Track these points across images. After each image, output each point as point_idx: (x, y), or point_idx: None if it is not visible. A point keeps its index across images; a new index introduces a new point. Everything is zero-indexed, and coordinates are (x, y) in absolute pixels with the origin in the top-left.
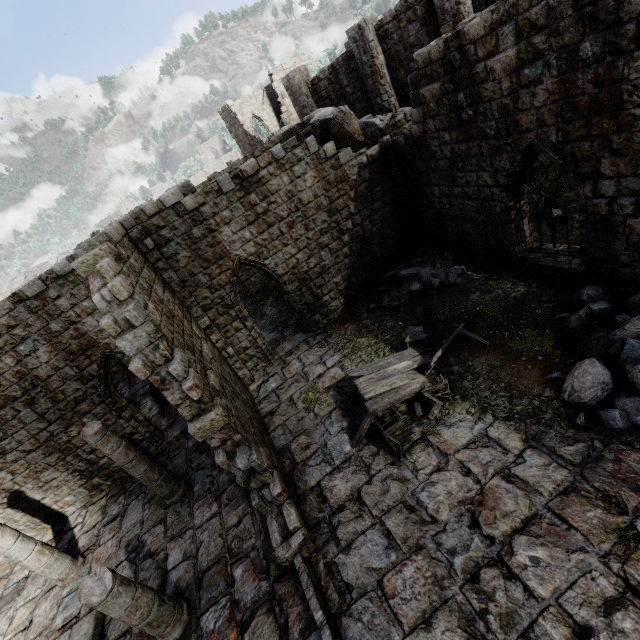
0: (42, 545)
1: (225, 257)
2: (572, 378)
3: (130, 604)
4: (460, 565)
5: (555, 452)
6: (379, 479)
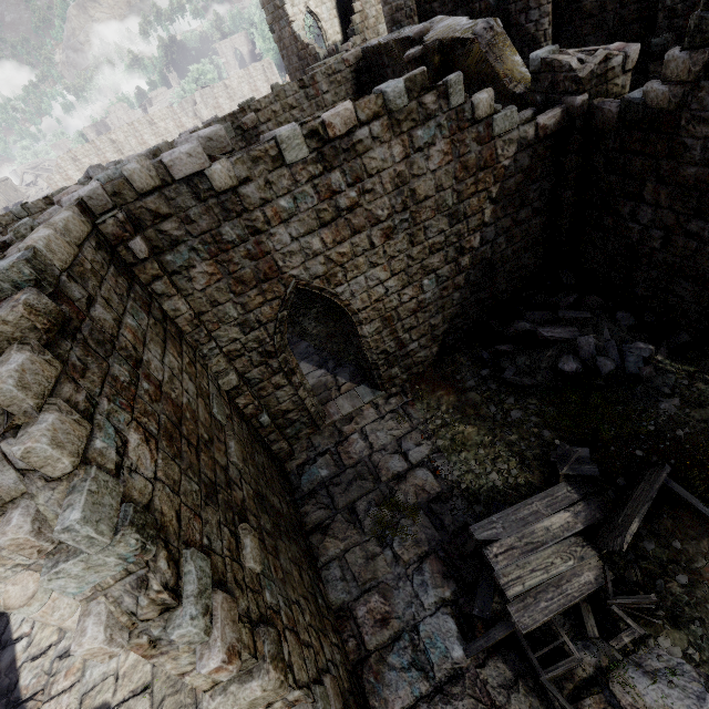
0: None
1: (273, 278)
2: None
3: None
4: None
5: None
6: None
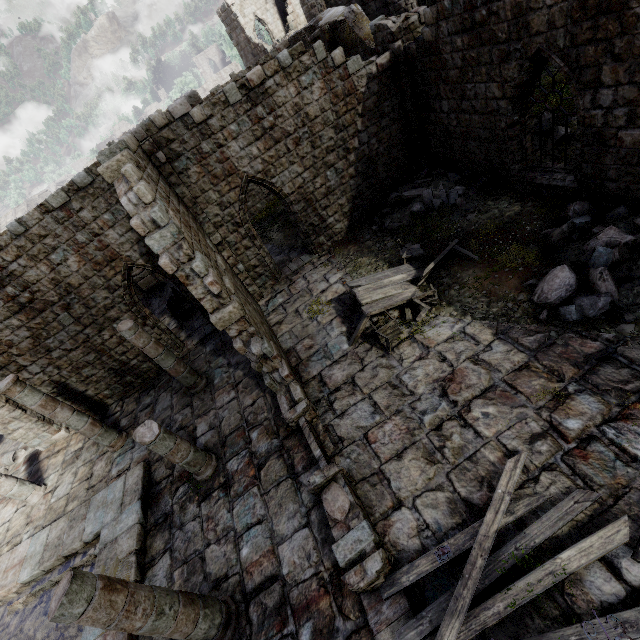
0: (93, 419)
1: (234, 174)
2: (543, 283)
3: (173, 447)
4: (428, 420)
5: (517, 342)
6: (370, 368)
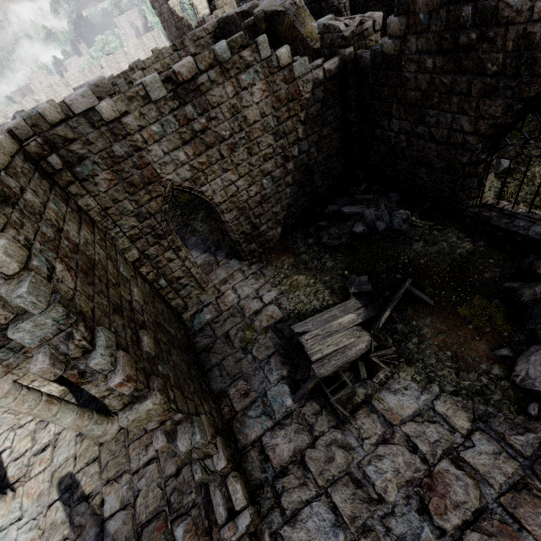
0: None
1: (155, 181)
2: (527, 363)
3: None
4: None
5: (505, 440)
6: (323, 444)
